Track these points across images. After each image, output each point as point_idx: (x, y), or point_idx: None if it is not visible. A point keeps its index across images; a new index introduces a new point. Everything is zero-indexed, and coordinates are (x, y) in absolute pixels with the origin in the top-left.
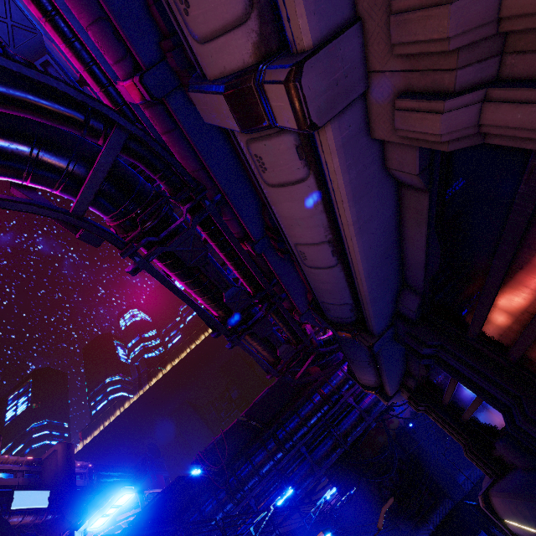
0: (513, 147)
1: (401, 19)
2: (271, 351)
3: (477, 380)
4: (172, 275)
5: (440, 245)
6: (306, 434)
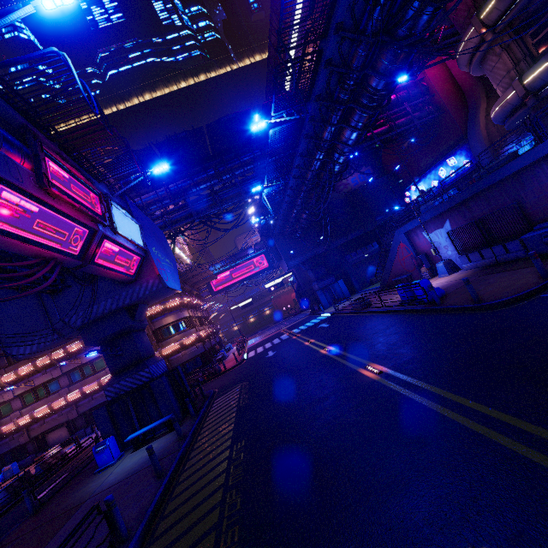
0: None
1: None
2: None
3: None
4: None
5: None
6: None
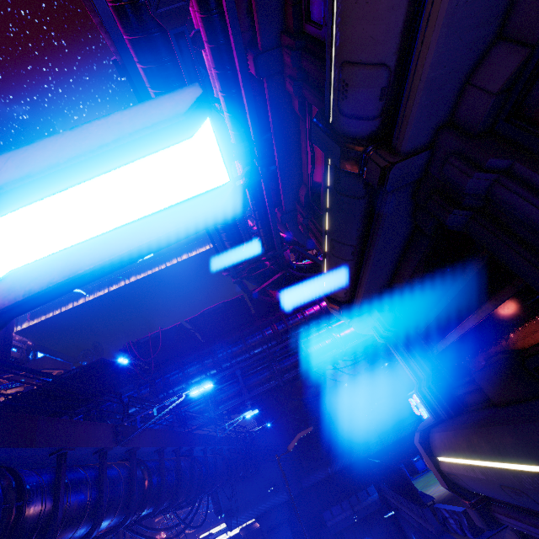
0: None
1: None
2: (237, 246)
3: None
4: (129, 43)
5: None
6: (246, 361)
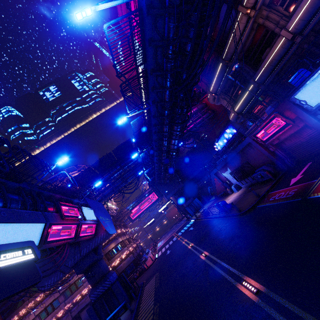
0: (264, 26)
1: (263, 11)
2: None
3: (246, 68)
4: None
5: (252, 40)
6: None
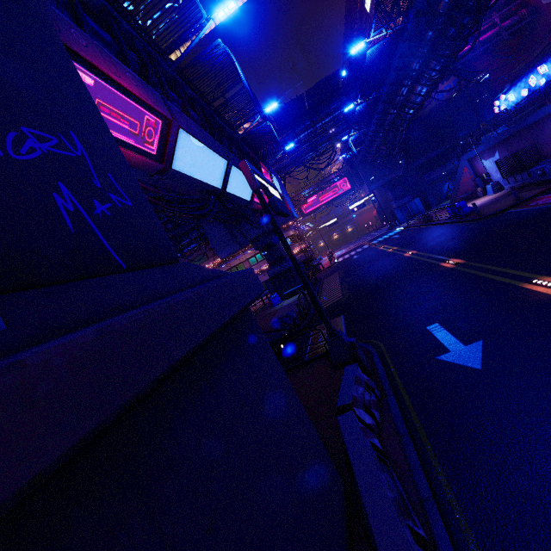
0: None
1: None
2: None
3: None
4: None
5: None
6: None
